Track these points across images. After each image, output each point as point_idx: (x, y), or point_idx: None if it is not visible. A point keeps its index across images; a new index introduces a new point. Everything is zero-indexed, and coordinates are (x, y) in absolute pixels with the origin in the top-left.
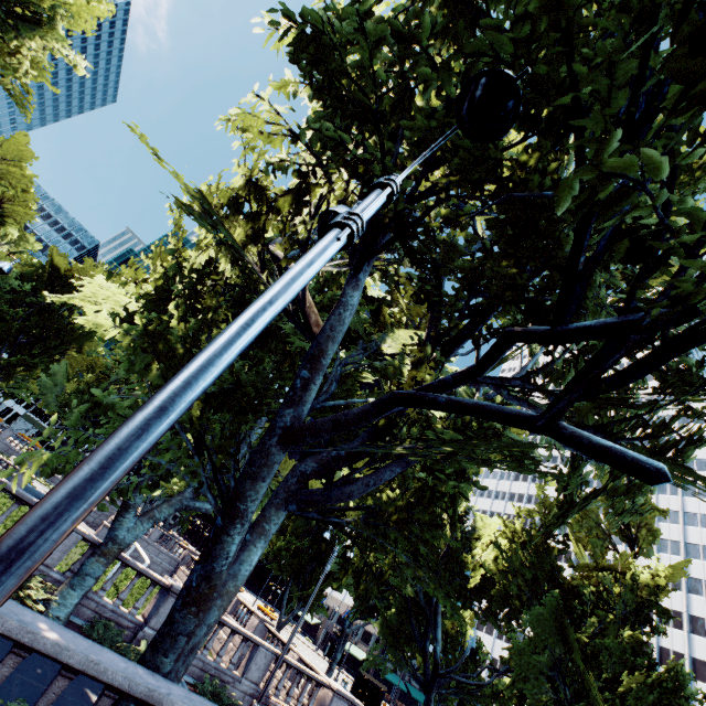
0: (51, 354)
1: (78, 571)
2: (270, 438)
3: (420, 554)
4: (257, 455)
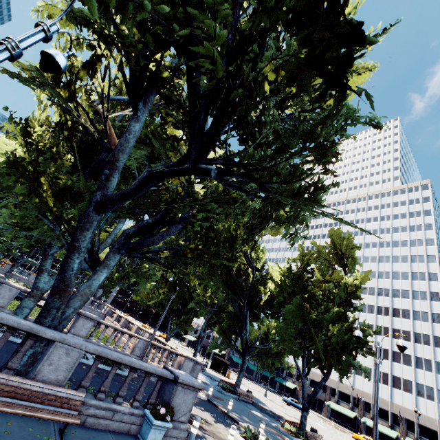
0: None
1: (19, 306)
2: (89, 208)
3: (235, 289)
4: (82, 217)
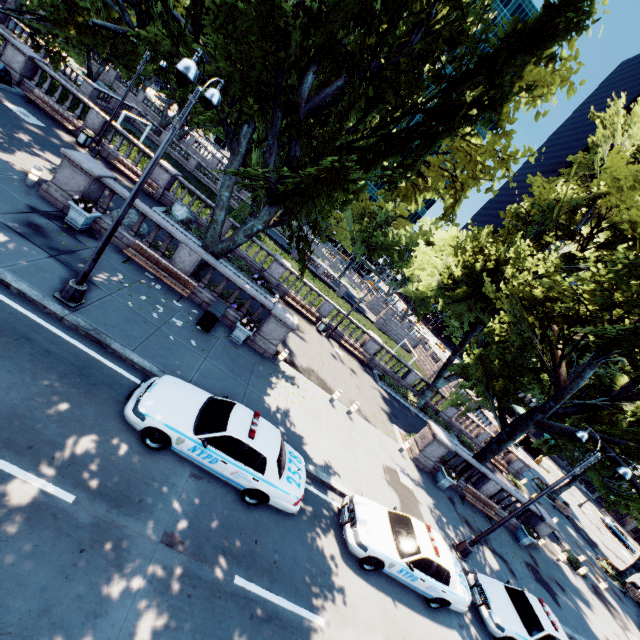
0: (344, 206)
1: (423, 394)
2: (530, 421)
3: None
4: (523, 424)
